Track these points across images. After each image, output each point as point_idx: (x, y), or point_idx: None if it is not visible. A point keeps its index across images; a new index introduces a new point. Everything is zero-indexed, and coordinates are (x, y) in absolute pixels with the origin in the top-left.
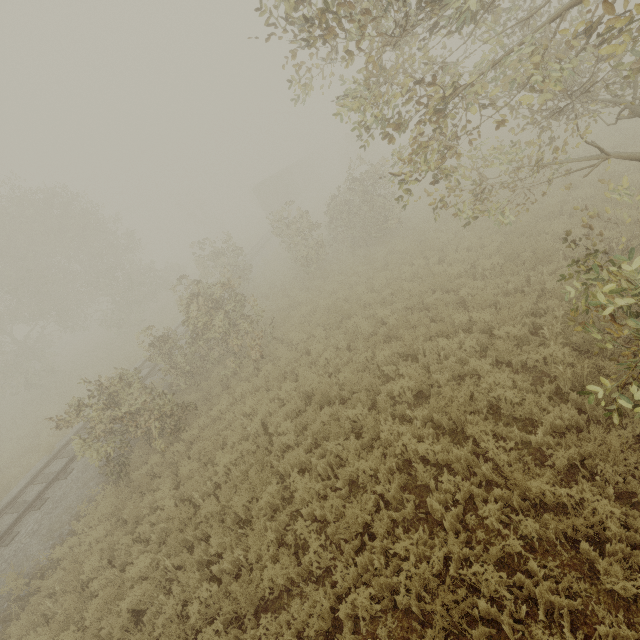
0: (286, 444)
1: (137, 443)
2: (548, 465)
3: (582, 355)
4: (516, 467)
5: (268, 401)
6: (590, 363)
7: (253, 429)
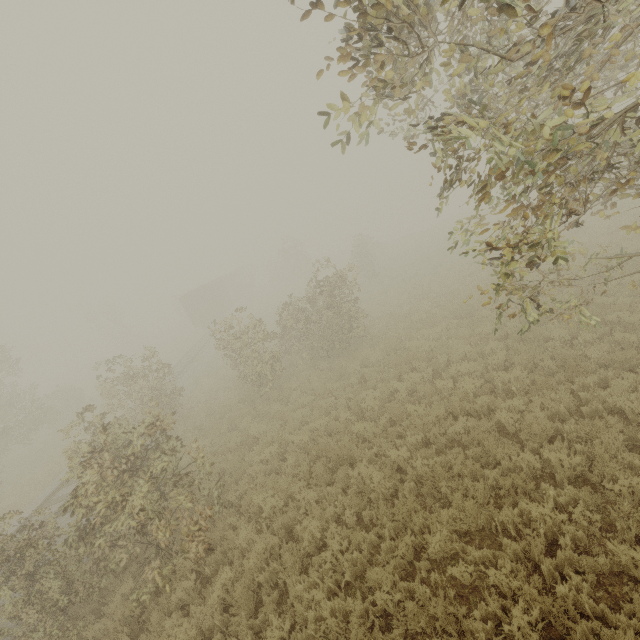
0: None
1: None
2: None
3: None
4: None
5: None
6: None
7: None
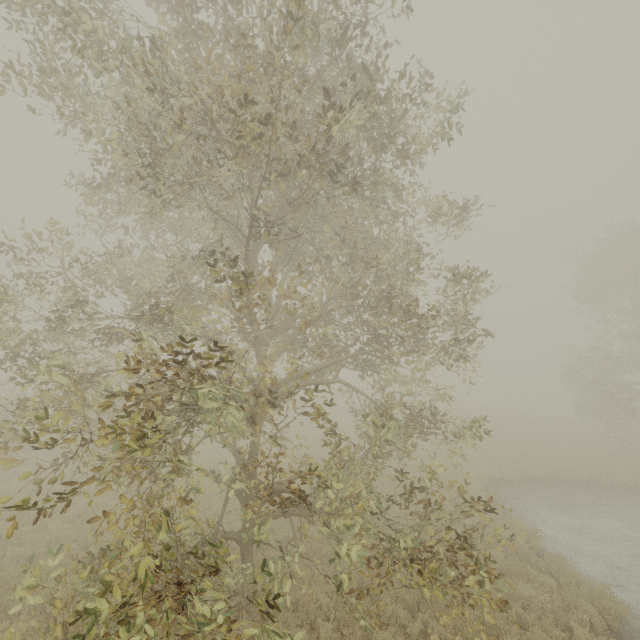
0: None
1: None
2: None
3: None
4: None
5: None
6: None
7: None
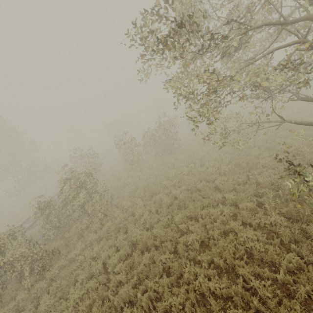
0: (119, 280)
1: (11, 280)
2: (292, 297)
3: (288, 220)
4: (275, 300)
5: (108, 247)
6: (297, 226)
7: (97, 269)
